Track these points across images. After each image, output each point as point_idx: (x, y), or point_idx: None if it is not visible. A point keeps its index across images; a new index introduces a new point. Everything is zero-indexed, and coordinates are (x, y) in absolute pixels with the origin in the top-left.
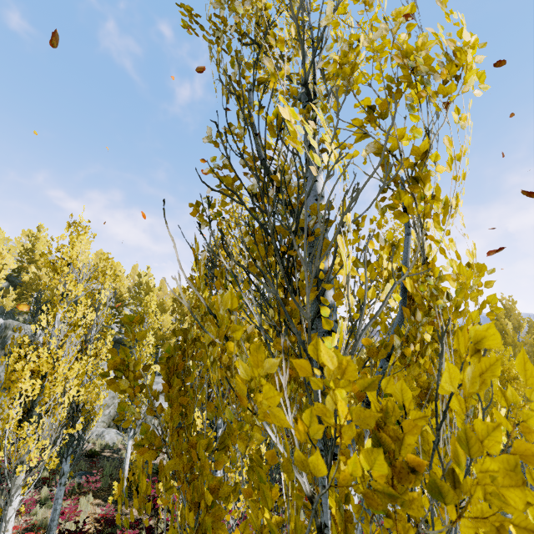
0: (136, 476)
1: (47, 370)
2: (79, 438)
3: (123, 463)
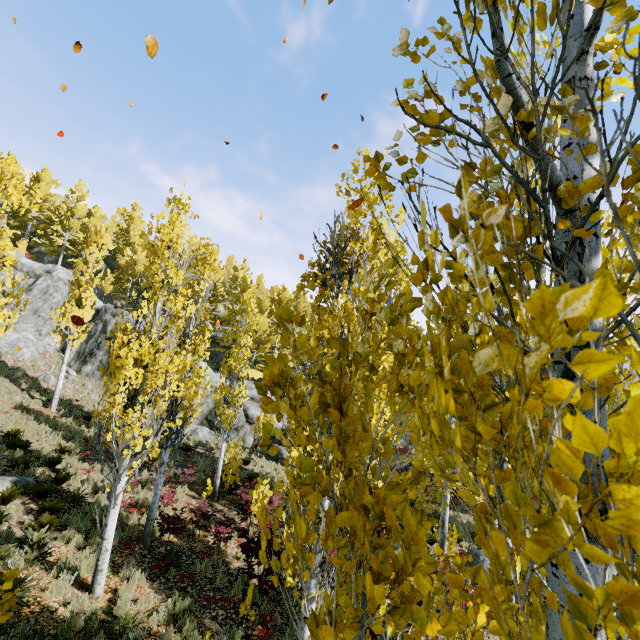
0: (229, 477)
1: (149, 360)
2: (178, 432)
3: (215, 462)
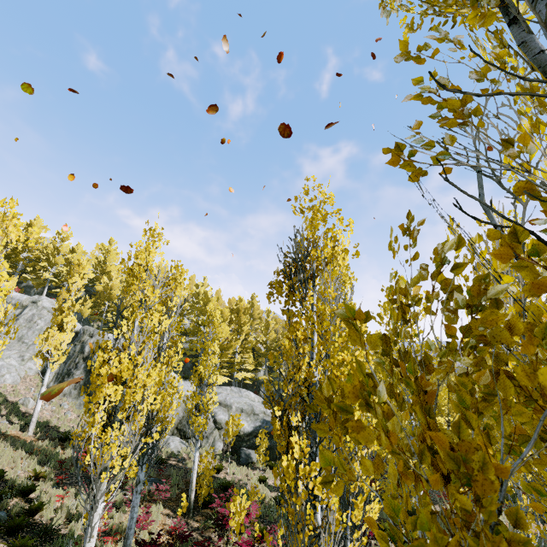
0: (203, 489)
1: (128, 376)
2: (154, 447)
3: (188, 474)
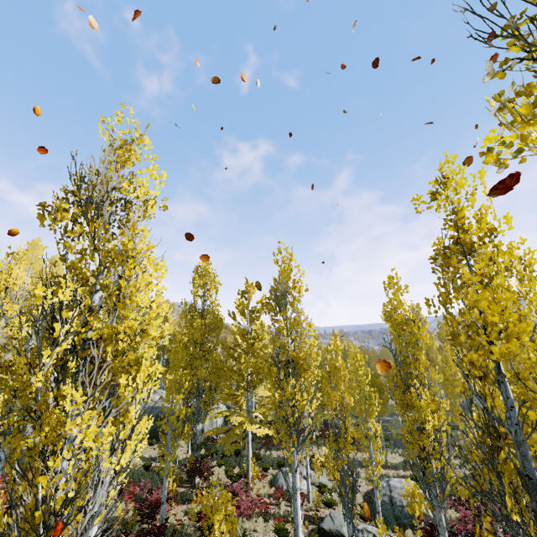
0: None
1: None
2: None
3: None
